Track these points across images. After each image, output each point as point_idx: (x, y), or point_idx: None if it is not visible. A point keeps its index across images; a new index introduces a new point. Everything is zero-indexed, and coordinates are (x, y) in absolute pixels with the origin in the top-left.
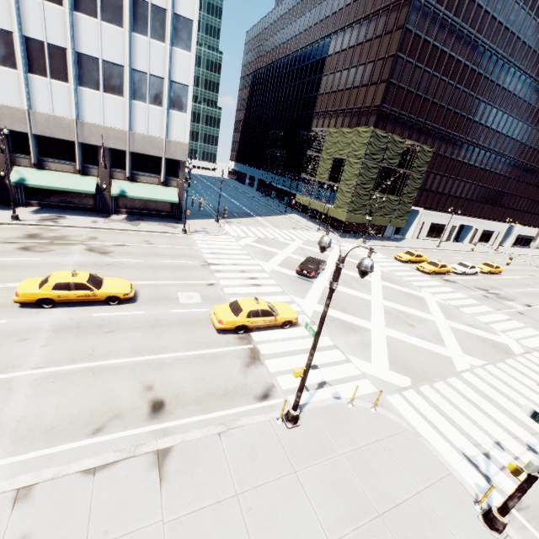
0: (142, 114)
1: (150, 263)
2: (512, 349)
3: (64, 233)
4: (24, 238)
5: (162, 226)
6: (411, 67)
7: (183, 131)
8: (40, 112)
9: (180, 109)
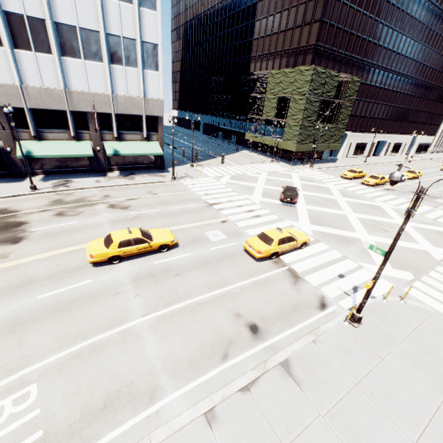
0: (121, 76)
1: (166, 211)
2: None
3: (80, 195)
4: (52, 205)
5: (153, 176)
6: (339, 5)
7: (157, 89)
8: (31, 86)
9: (153, 68)
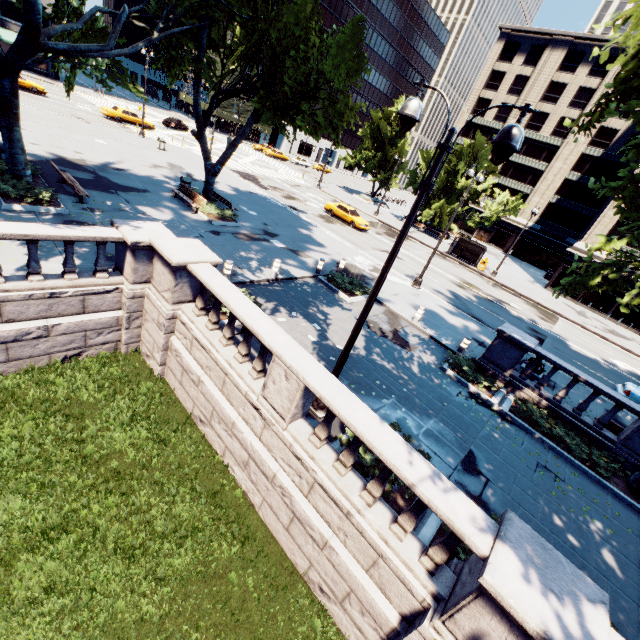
0: None
1: (47, 90)
2: (279, 171)
3: None
4: None
5: (42, 78)
6: None
7: None
8: None
9: None
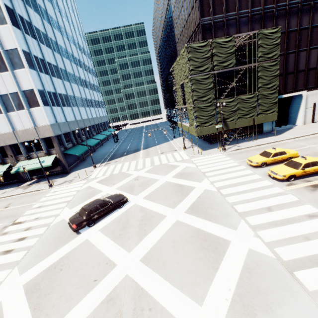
0: (16, 118)
1: None
2: None
3: None
4: None
5: (44, 184)
6: None
7: (43, 118)
8: None
9: (36, 105)
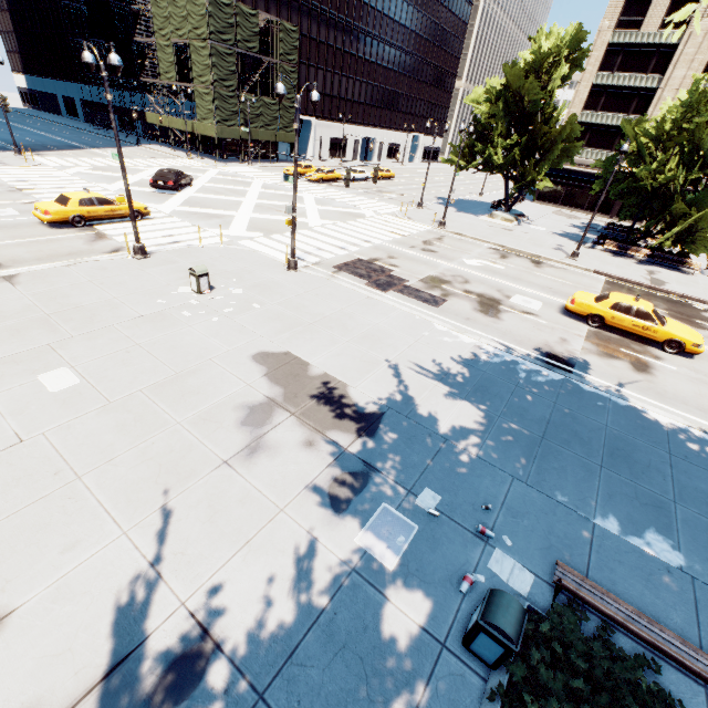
0: None
1: None
2: (366, 215)
3: None
4: None
5: None
6: None
7: None
8: None
9: None
